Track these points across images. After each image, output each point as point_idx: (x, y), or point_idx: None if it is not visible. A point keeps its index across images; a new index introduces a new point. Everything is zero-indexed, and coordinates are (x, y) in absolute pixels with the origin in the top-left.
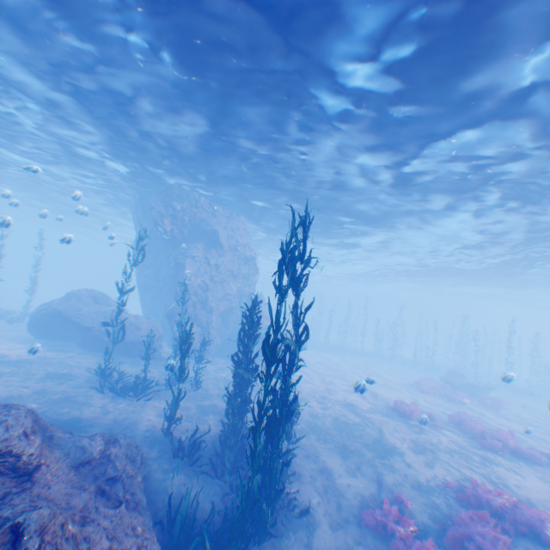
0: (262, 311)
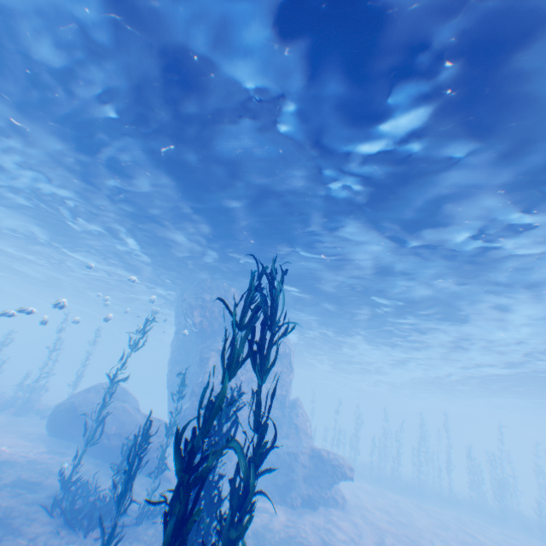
0: (298, 421)
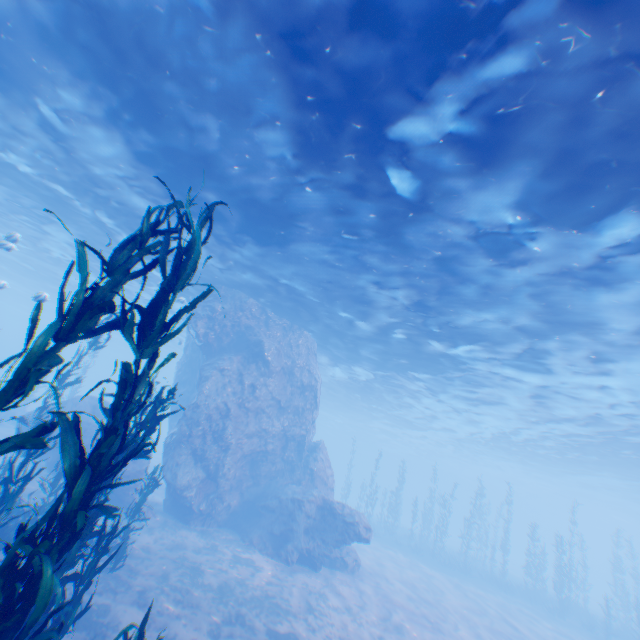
0: (315, 467)
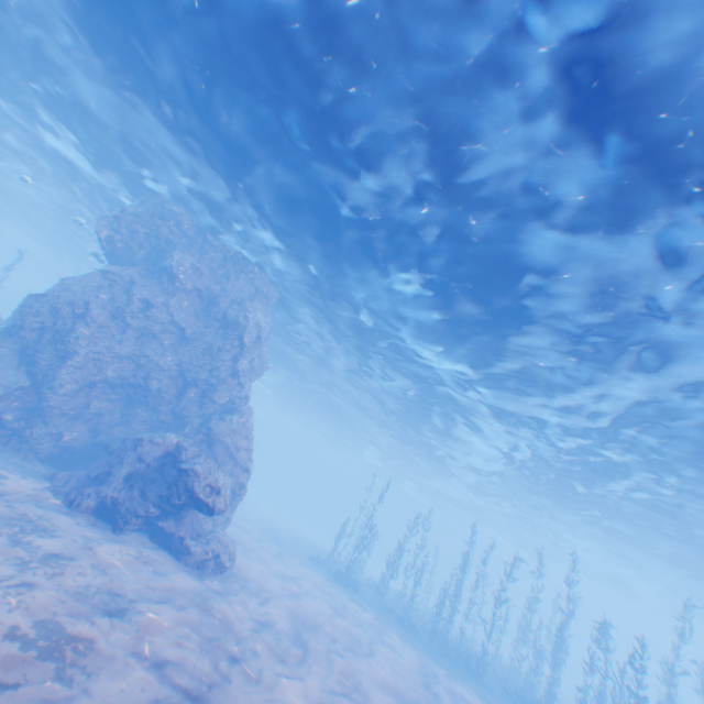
0: (216, 426)
